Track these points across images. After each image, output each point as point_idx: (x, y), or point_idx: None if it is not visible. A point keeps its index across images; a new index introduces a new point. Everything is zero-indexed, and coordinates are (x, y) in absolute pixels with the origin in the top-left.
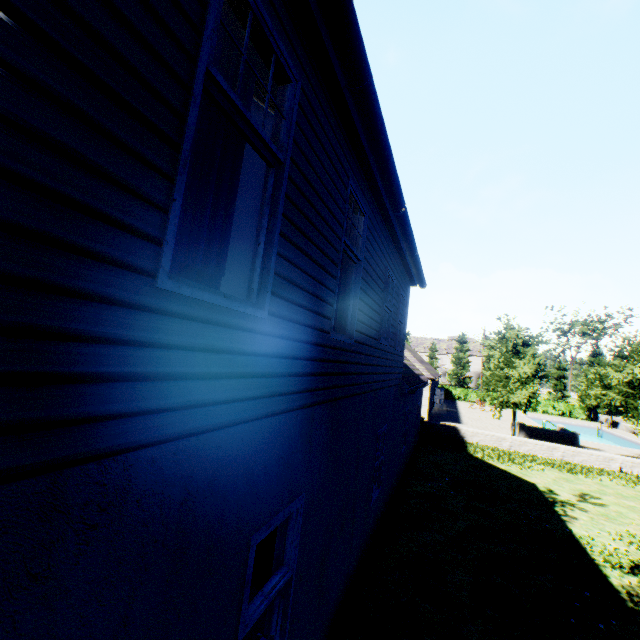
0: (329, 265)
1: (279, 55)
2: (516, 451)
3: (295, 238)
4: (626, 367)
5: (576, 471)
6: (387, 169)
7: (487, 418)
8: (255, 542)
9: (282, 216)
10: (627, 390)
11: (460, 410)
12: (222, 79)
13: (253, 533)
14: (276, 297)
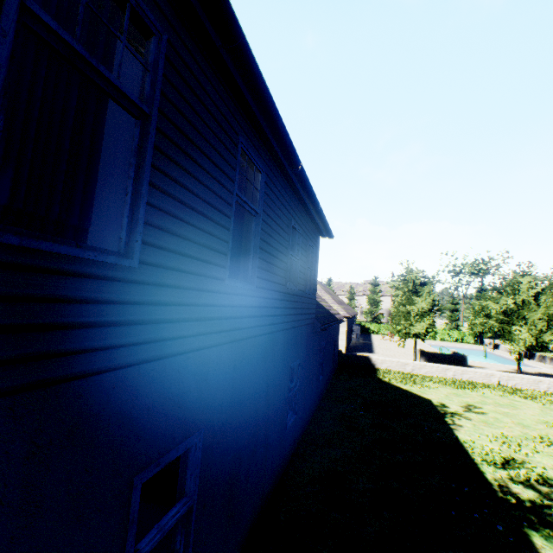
0: (219, 217)
1: (134, 5)
2: (417, 373)
3: (172, 190)
4: (502, 299)
5: (464, 387)
6: (277, 129)
7: (395, 347)
8: (140, 481)
9: (152, 167)
10: (503, 318)
11: (374, 342)
12: (49, 18)
13: (137, 473)
14: (150, 246)
